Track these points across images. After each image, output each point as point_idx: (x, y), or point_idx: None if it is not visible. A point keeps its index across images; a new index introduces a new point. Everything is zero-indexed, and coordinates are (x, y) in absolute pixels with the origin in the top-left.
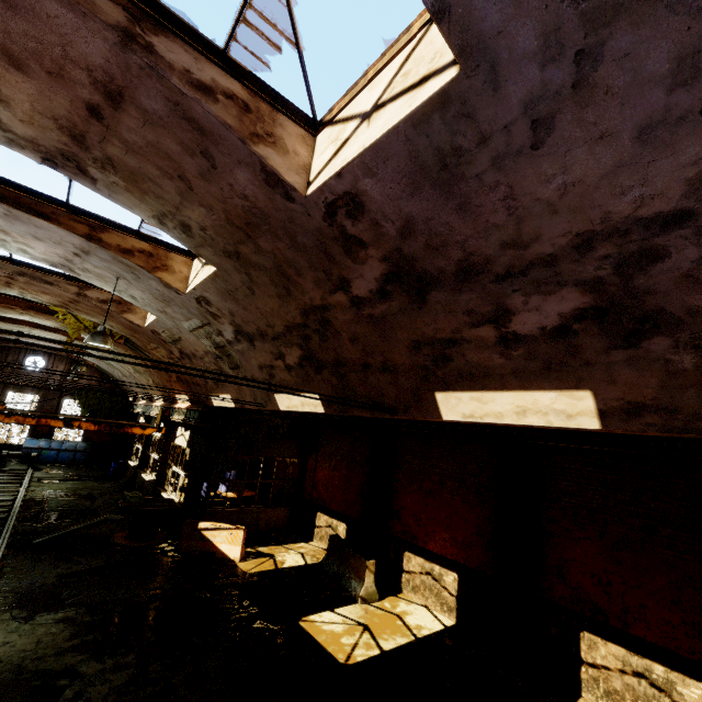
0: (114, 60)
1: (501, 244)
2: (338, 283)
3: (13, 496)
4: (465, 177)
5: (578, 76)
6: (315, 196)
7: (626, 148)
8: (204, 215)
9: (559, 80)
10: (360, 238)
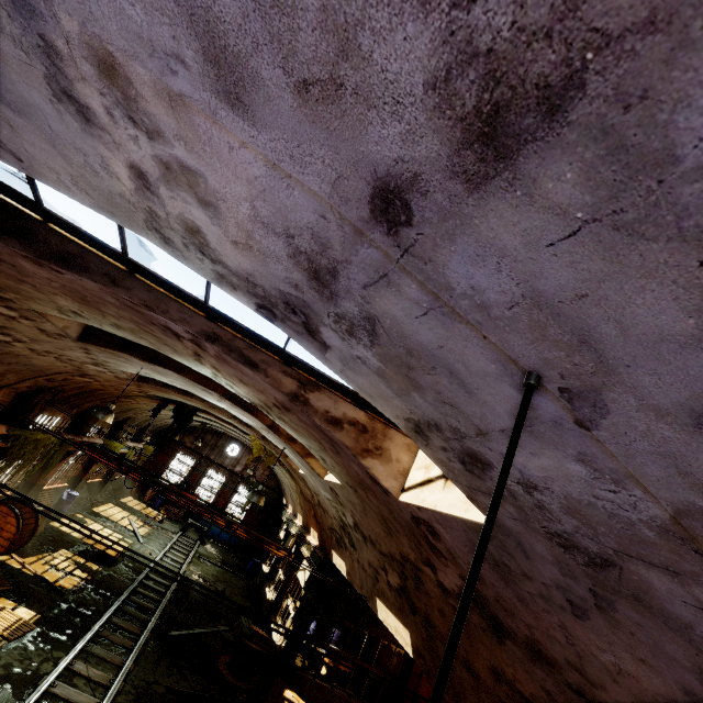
0: (287, 402)
1: (566, 659)
2: (427, 560)
3: (178, 568)
4: (518, 584)
5: (598, 602)
6: (404, 505)
7: (677, 691)
8: (334, 462)
9: (581, 592)
10: (440, 550)
